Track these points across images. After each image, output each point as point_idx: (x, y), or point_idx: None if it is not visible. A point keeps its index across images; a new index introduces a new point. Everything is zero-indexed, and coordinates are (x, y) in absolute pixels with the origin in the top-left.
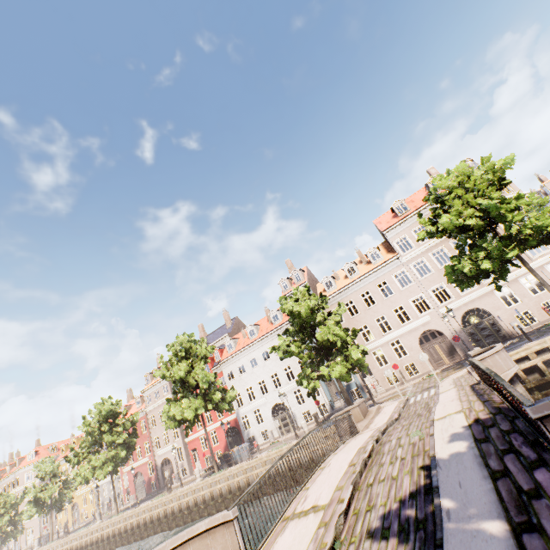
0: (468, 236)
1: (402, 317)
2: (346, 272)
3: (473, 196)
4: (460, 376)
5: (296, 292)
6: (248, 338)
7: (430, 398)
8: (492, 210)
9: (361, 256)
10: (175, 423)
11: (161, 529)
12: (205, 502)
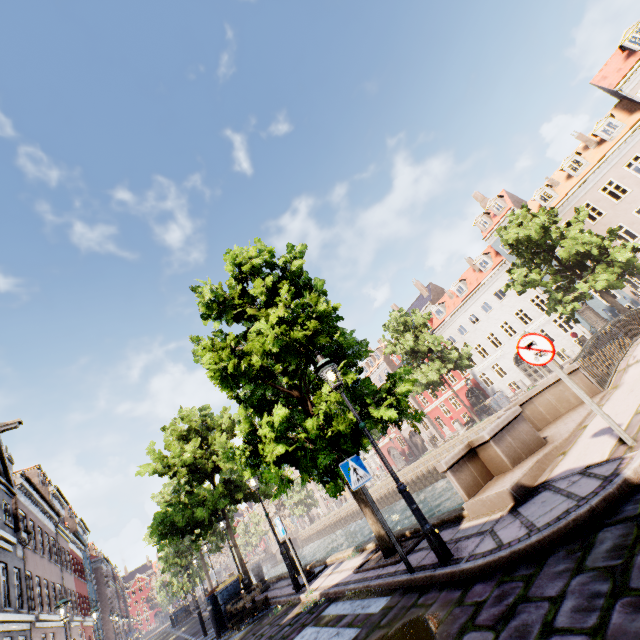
0: None
1: None
2: (568, 171)
3: None
4: None
5: (517, 216)
6: (457, 297)
7: None
8: None
9: (584, 140)
10: (422, 387)
11: (441, 476)
12: None
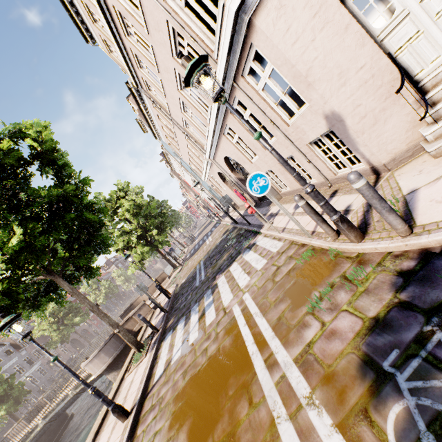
0: None
1: None
2: None
3: None
4: None
5: None
6: None
7: None
8: None
9: None
10: None
11: None
12: None
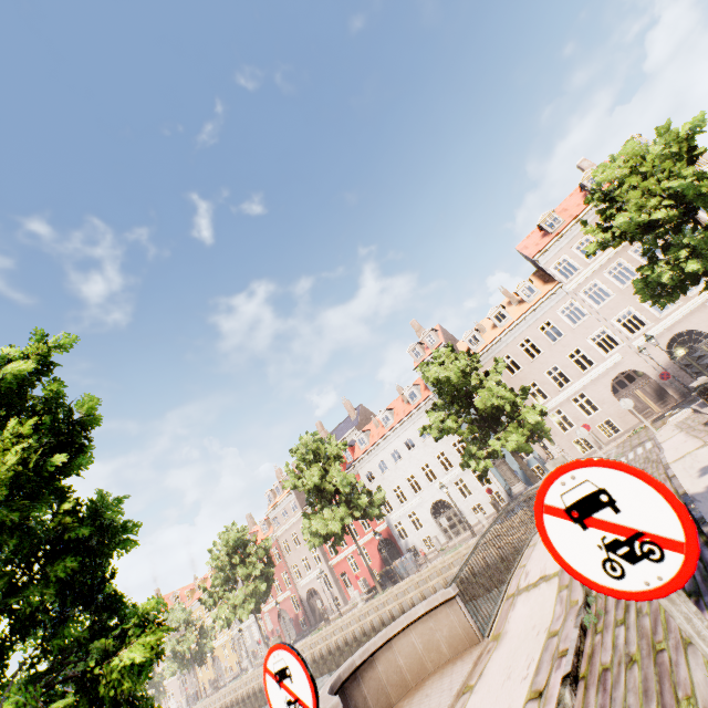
0: (658, 236)
1: (580, 364)
2: (494, 320)
3: (655, 181)
4: (683, 419)
5: (440, 354)
6: (383, 426)
7: (648, 452)
8: (688, 191)
9: (509, 296)
10: (320, 539)
11: (328, 669)
12: (375, 629)
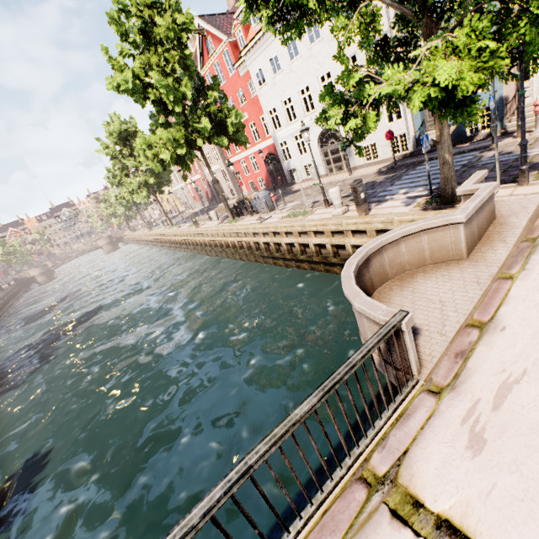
0: None
1: None
2: None
3: None
4: None
5: None
6: None
7: None
8: None
9: None
10: (159, 165)
11: (198, 252)
12: (223, 246)
